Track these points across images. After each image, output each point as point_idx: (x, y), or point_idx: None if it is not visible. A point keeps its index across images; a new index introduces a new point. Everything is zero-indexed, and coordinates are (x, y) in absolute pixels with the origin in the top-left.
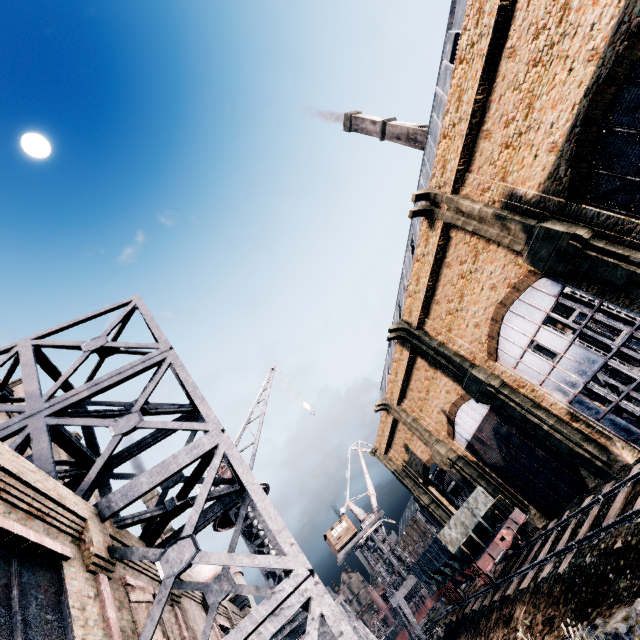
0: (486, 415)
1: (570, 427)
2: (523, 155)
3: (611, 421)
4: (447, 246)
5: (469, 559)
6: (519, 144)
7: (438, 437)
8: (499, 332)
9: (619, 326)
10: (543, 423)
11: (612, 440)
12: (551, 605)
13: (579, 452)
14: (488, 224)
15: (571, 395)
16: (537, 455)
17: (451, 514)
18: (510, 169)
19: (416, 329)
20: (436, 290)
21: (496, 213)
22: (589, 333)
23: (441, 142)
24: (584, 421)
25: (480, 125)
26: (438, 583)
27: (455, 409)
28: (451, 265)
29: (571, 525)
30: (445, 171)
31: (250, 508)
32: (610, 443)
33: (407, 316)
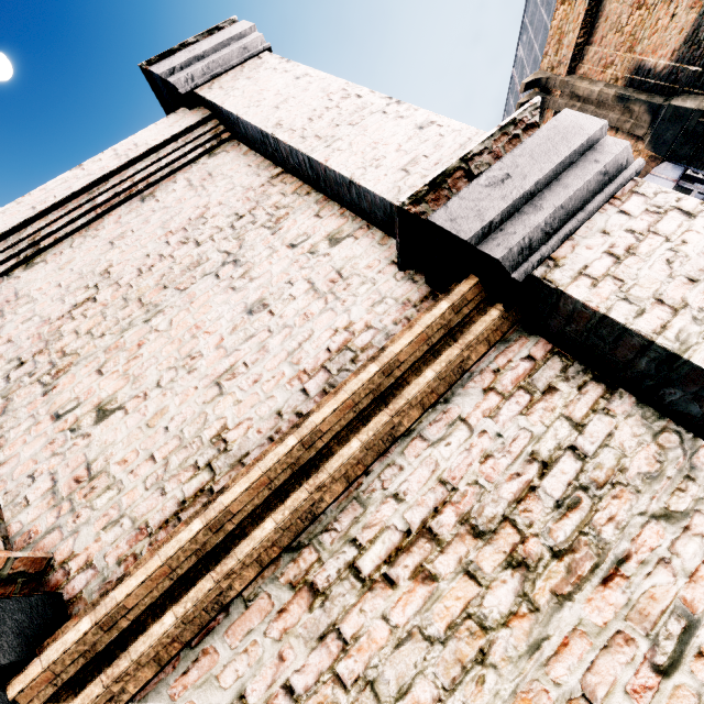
0: None
1: None
2: (658, 16)
3: None
4: None
5: None
6: (654, 2)
7: None
8: None
9: None
10: None
11: None
12: None
13: None
14: (607, 108)
15: None
16: None
17: None
18: (640, 36)
19: None
20: None
21: (618, 94)
22: None
23: (558, 10)
24: None
25: None
26: None
27: None
28: None
29: None
30: (560, 47)
31: None
32: None
33: None
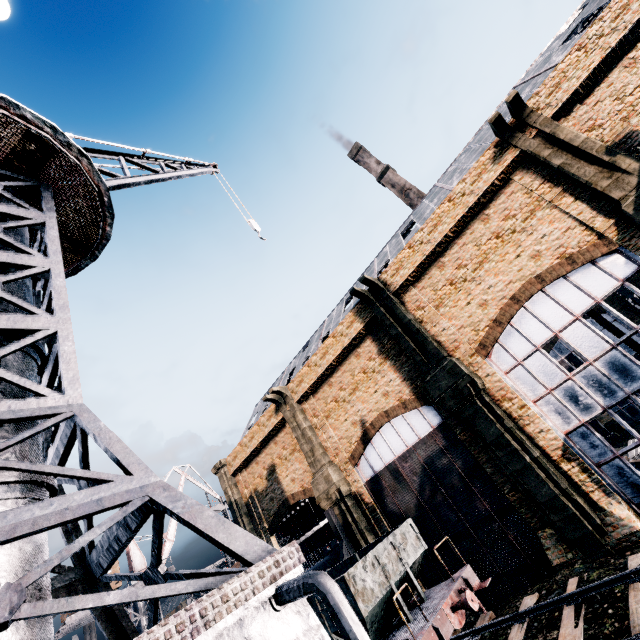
0: (427, 436)
1: (555, 468)
2: None
3: (619, 469)
4: (498, 193)
5: (374, 639)
6: None
7: (334, 459)
8: (512, 318)
9: None
10: (525, 452)
11: (614, 496)
12: None
13: (566, 503)
14: (583, 164)
15: (575, 423)
16: (476, 507)
17: None
18: None
19: (393, 294)
20: (449, 249)
21: (608, 146)
22: None
23: (571, 54)
24: (581, 462)
25: (627, 51)
26: None
27: (384, 420)
28: (490, 219)
29: (637, 591)
30: (557, 90)
31: (12, 205)
32: (609, 500)
33: (390, 274)
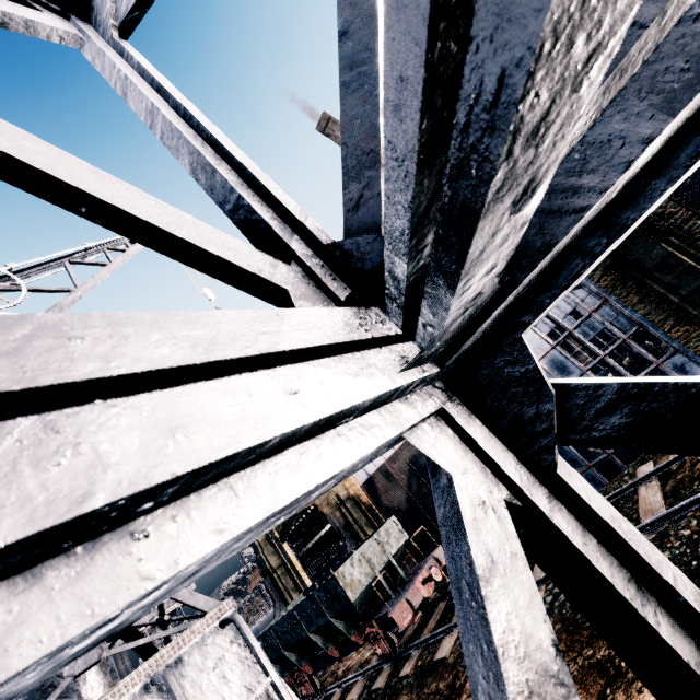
0: None
1: None
2: None
3: (560, 449)
4: None
5: (365, 616)
6: None
7: None
8: None
9: (613, 331)
10: None
11: None
12: (590, 642)
13: None
14: None
15: None
16: None
17: (301, 583)
18: None
19: None
20: None
21: None
22: (577, 337)
23: None
24: None
25: None
26: (283, 670)
27: None
28: None
29: None
30: None
31: None
32: None
33: None
